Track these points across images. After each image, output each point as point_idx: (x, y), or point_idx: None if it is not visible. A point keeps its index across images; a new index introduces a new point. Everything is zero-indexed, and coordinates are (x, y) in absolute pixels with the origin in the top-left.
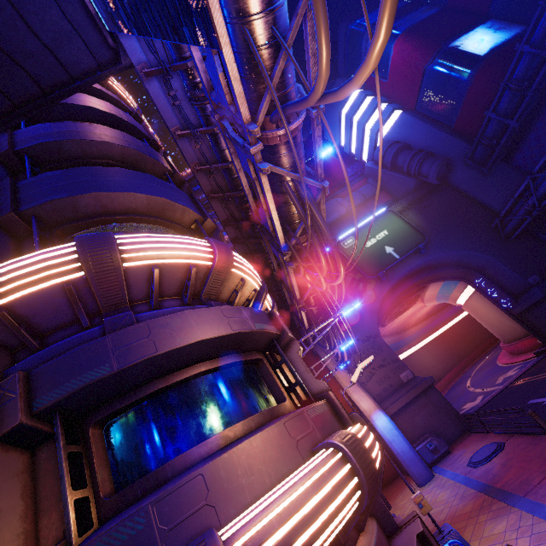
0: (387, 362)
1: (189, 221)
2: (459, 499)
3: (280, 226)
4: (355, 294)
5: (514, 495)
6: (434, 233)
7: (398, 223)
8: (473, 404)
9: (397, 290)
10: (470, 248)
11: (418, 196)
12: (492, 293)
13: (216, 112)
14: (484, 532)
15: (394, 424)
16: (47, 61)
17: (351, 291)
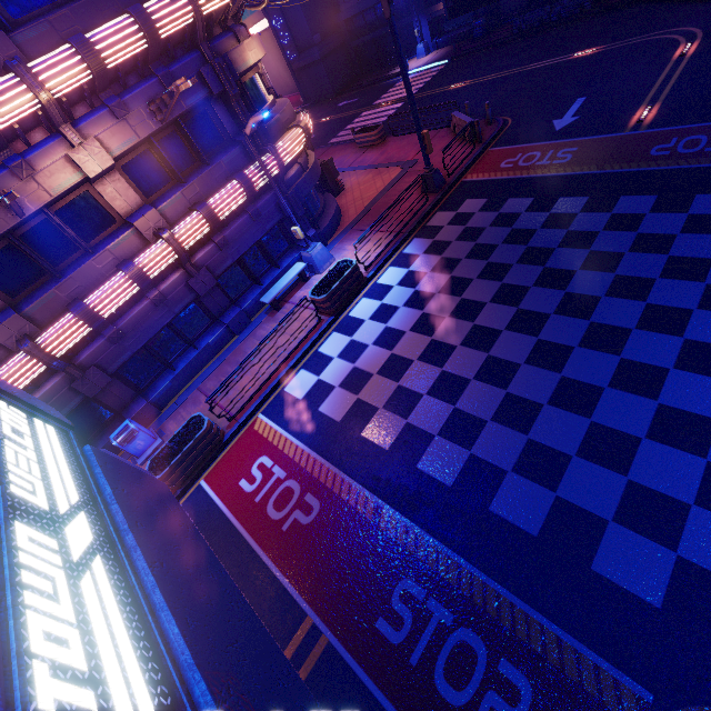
0: None
1: None
2: None
3: None
4: None
5: None
6: None
7: None
8: None
9: None
10: None
11: None
12: (284, 40)
13: None
14: None
15: None
16: None
17: None
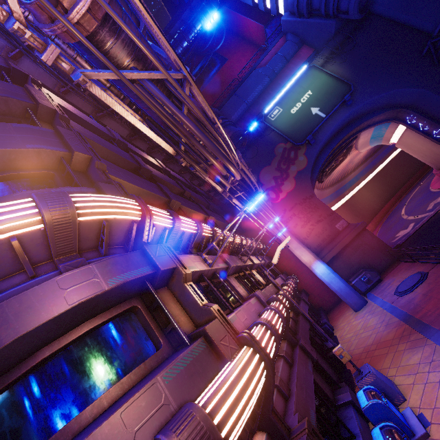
0: (323, 217)
1: (54, 161)
2: (384, 326)
3: (157, 136)
4: (288, 163)
5: (430, 327)
6: (360, 79)
7: (322, 78)
8: (405, 232)
9: (328, 148)
10: (399, 85)
11: (340, 40)
12: (424, 127)
13: None
14: (401, 361)
15: (331, 269)
16: None
17: (284, 161)
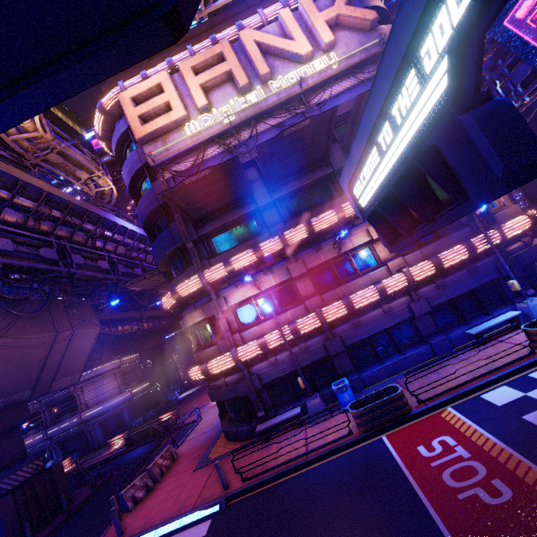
0: None
1: None
2: None
3: None
4: None
5: None
6: None
7: None
8: None
9: None
10: None
11: None
12: (516, 197)
13: (496, 76)
14: None
15: None
16: None
17: None
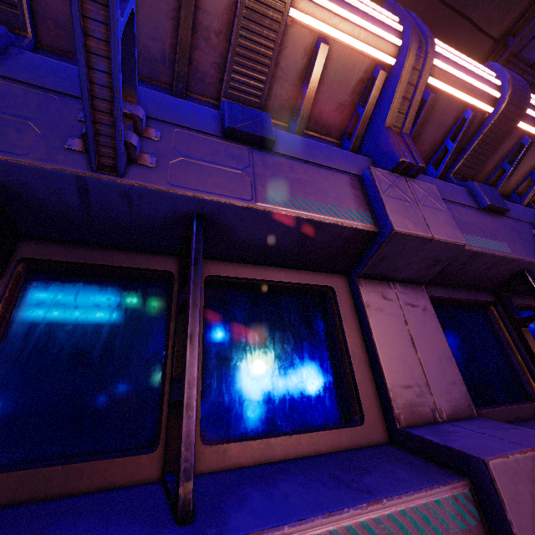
0: None
1: None
2: None
3: None
4: None
5: None
6: None
7: None
8: None
9: None
10: None
11: None
12: None
13: None
14: None
15: None
16: (529, 33)
17: None
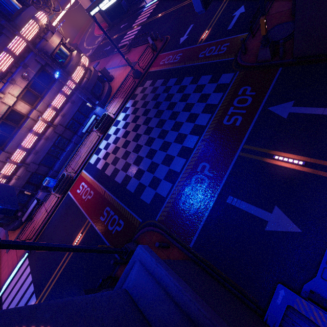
0: None
1: None
2: None
3: None
4: None
5: None
6: None
7: None
8: (89, 54)
9: None
10: None
11: None
12: None
13: None
14: None
15: None
16: None
17: None
